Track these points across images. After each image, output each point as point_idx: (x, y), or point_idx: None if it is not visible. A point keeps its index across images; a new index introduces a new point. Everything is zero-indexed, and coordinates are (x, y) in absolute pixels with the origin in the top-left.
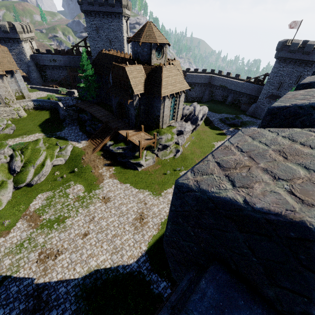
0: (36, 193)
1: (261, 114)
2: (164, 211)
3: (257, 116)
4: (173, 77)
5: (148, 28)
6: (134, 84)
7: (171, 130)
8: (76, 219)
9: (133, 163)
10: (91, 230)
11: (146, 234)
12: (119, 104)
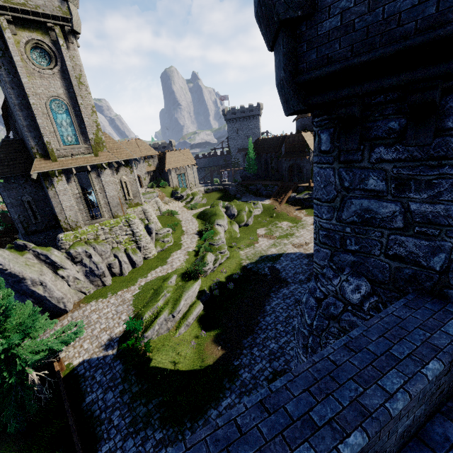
0: (254, 229)
1: None
2: None
3: None
4: None
5: None
6: (309, 144)
7: None
8: (301, 233)
9: None
10: None
11: None
12: (290, 168)
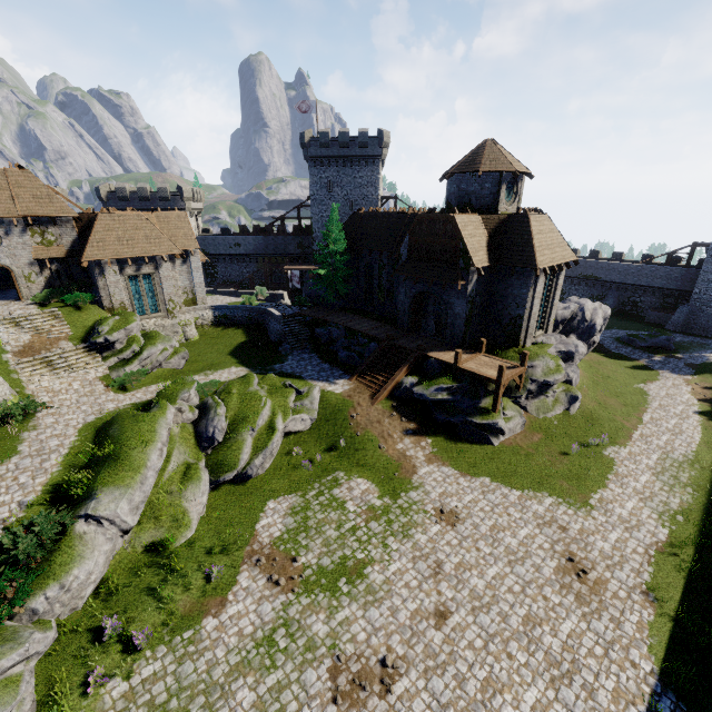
0: (261, 497)
1: (709, 328)
2: (632, 551)
3: (699, 332)
4: (547, 234)
5: (491, 149)
6: (471, 248)
7: (544, 350)
8: (393, 567)
9: (476, 426)
10: (451, 600)
11: (625, 619)
12: (417, 299)
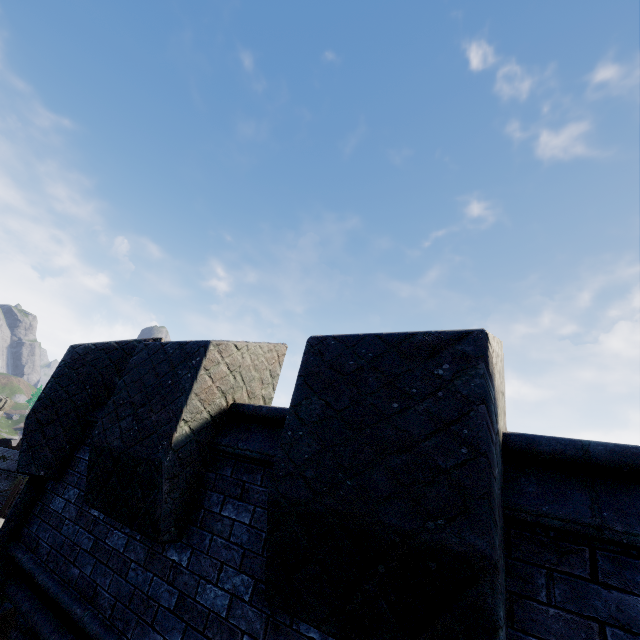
0: None
1: None
2: None
3: None
4: None
5: None
6: None
7: None
8: None
9: None
10: None
11: None
12: None
